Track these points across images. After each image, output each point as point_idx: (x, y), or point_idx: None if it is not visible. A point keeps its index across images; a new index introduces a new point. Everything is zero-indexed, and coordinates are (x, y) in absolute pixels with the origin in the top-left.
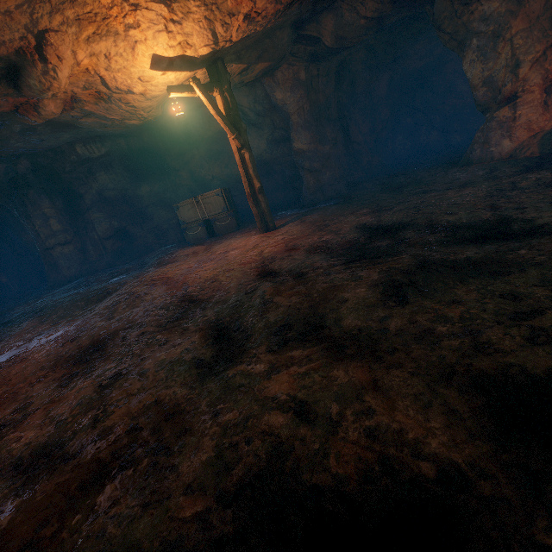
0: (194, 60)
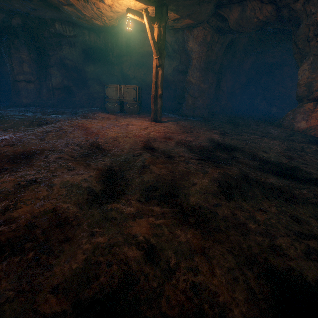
0: None
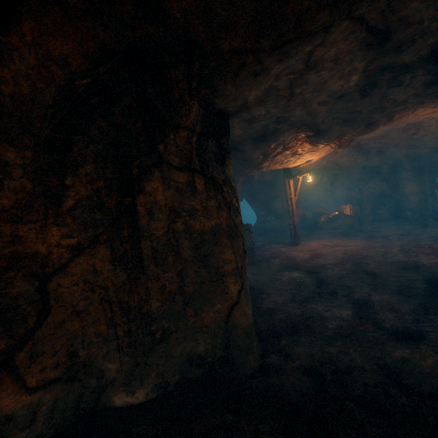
0: (298, 166)
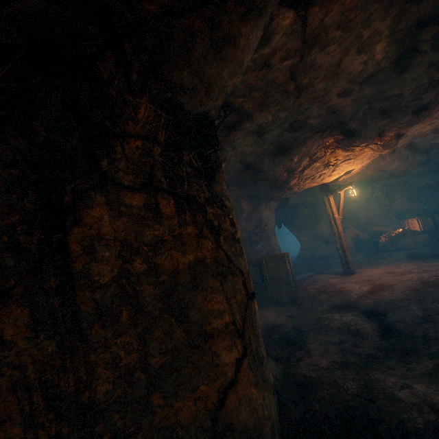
0: (336, 180)
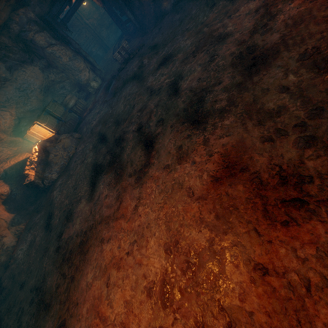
0: None
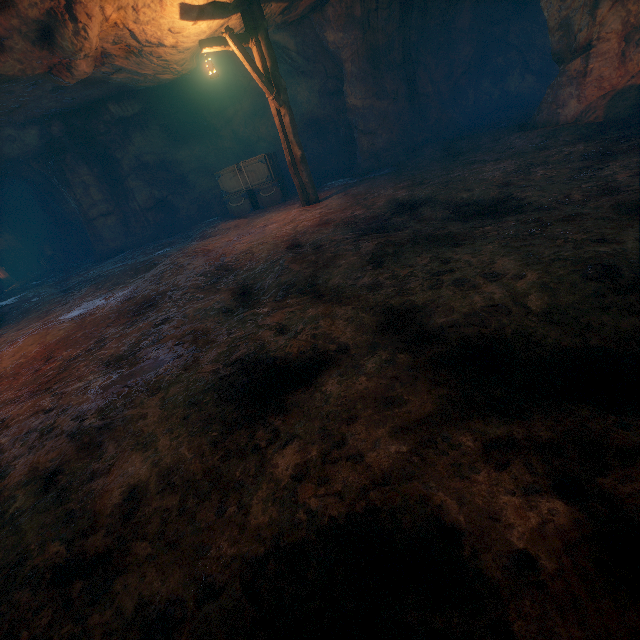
0: (226, 6)
